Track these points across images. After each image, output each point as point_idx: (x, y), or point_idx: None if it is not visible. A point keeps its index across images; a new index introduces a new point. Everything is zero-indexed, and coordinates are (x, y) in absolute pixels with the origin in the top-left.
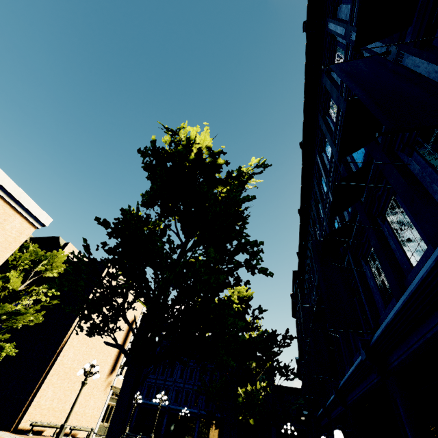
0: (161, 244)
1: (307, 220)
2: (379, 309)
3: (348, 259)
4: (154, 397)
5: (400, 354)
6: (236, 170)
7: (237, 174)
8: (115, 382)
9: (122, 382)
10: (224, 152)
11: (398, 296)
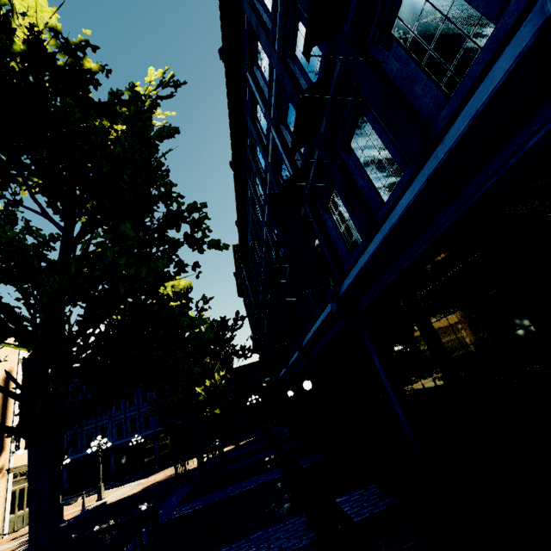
0: (12, 233)
1: (243, 176)
2: (343, 258)
3: (305, 211)
4: (86, 446)
5: (370, 295)
6: (126, 89)
7: (130, 96)
8: (12, 463)
9: (28, 473)
10: (92, 46)
11: (369, 237)
